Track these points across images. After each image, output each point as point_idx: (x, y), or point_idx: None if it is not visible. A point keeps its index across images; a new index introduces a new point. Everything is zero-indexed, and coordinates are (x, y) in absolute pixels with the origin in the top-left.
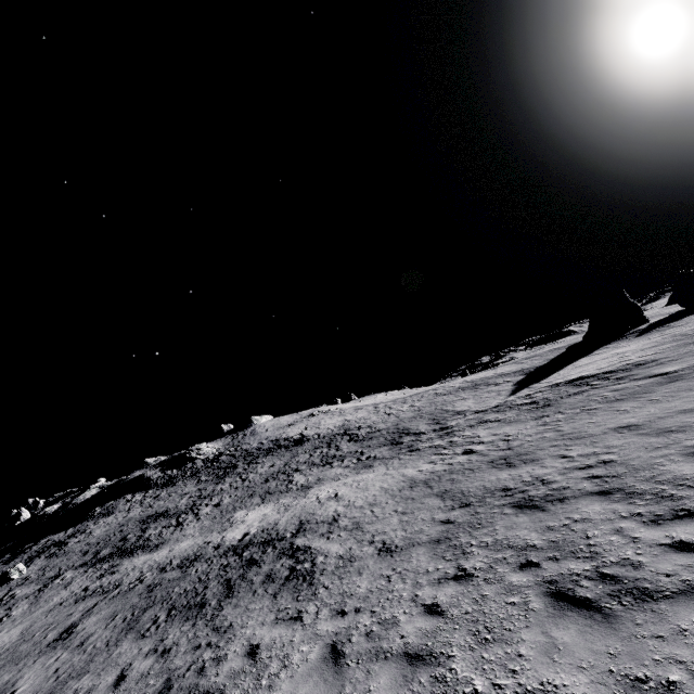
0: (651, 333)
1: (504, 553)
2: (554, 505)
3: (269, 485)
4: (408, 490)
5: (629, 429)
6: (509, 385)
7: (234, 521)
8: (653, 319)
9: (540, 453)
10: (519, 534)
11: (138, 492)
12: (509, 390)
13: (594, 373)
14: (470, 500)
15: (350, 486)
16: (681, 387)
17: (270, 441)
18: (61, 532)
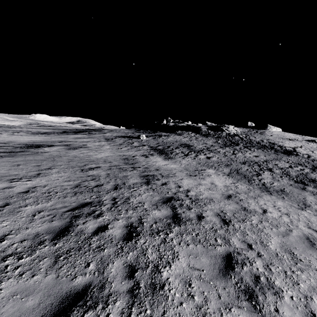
0: None
1: None
2: None
3: (242, 166)
4: None
5: None
6: None
7: (201, 173)
8: None
9: None
10: None
11: (193, 133)
12: None
13: None
14: None
15: (316, 238)
16: None
17: (268, 142)
18: (165, 133)
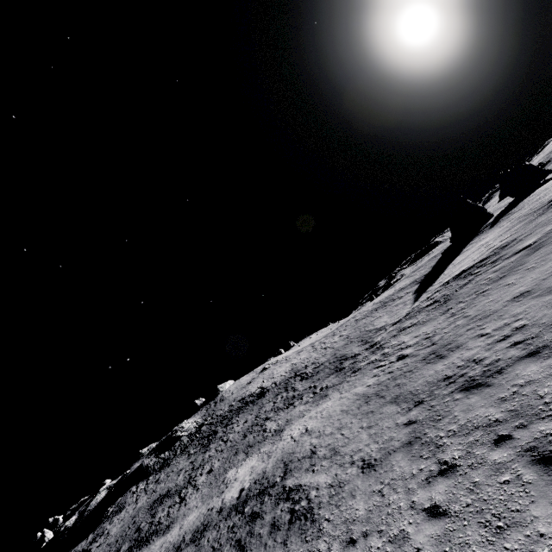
0: (499, 222)
1: (474, 435)
2: (496, 378)
3: (248, 439)
4: (365, 406)
5: (524, 296)
6: (409, 295)
7: (228, 481)
8: (495, 213)
9: (461, 339)
10: (478, 413)
11: (140, 482)
12: (411, 299)
13: (472, 264)
14: (420, 397)
15: (315, 418)
16: (546, 252)
17: (238, 402)
18: (83, 541)
